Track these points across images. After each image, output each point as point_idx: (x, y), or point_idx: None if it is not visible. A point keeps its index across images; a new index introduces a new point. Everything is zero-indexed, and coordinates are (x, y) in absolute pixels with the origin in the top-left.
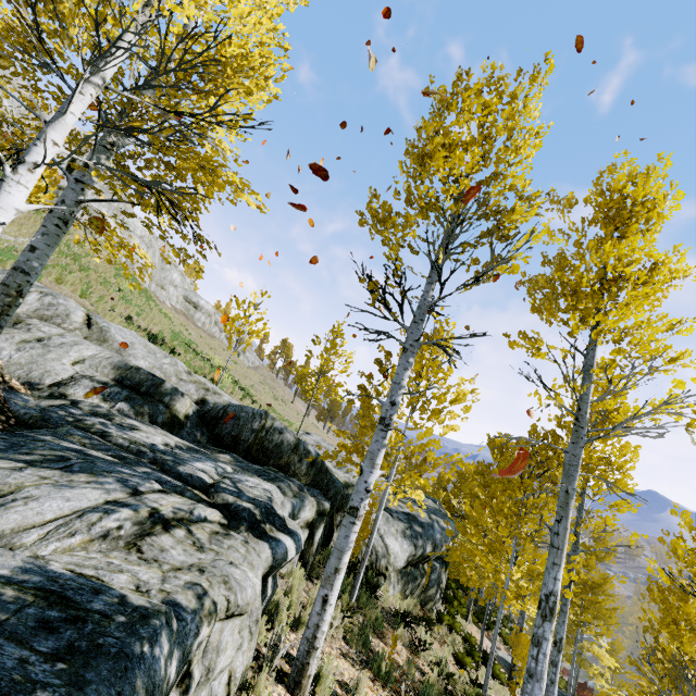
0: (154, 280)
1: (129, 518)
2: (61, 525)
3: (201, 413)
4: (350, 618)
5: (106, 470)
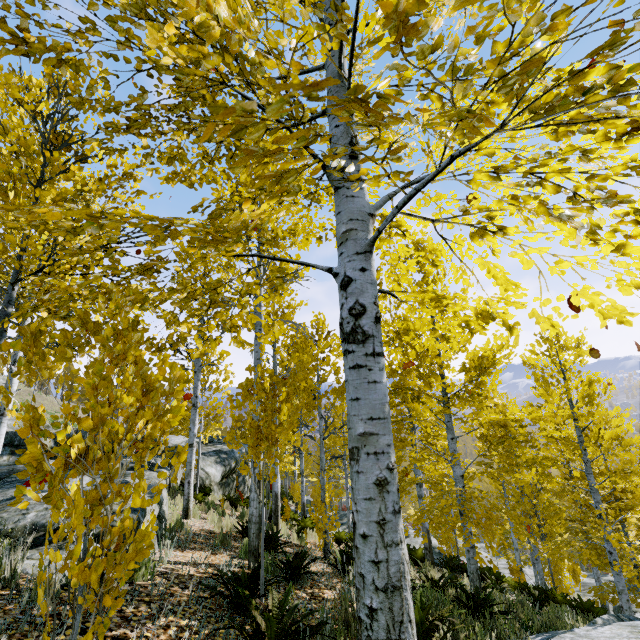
0: None
1: None
2: None
3: (57, 443)
4: (199, 501)
5: None
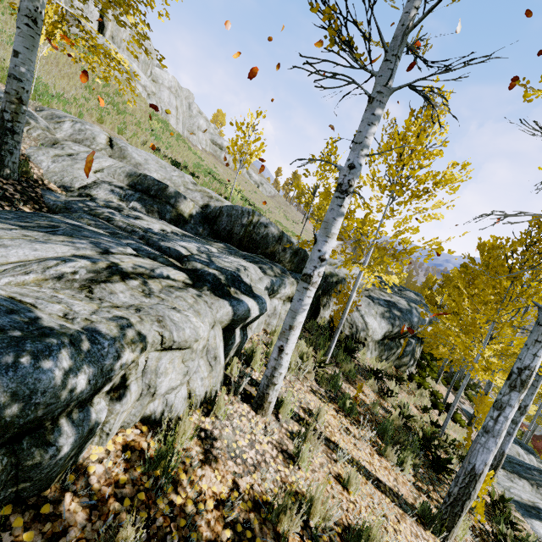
0: (186, 126)
1: (85, 266)
2: (19, 266)
3: (205, 215)
4: (322, 367)
5: (86, 236)
